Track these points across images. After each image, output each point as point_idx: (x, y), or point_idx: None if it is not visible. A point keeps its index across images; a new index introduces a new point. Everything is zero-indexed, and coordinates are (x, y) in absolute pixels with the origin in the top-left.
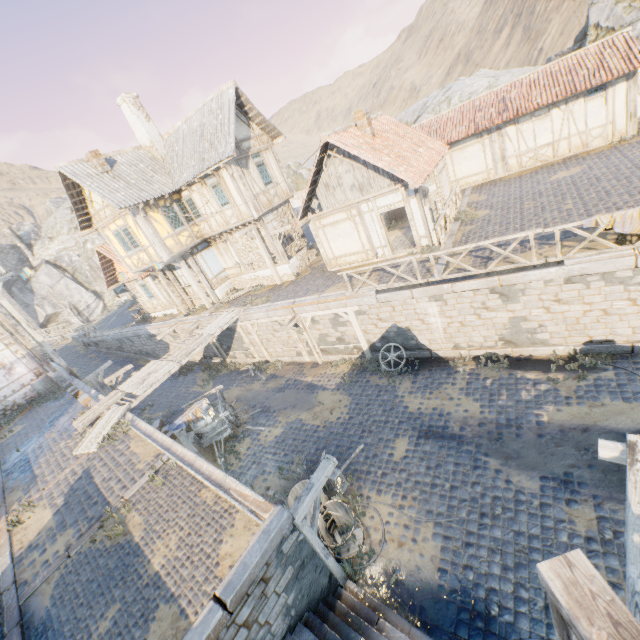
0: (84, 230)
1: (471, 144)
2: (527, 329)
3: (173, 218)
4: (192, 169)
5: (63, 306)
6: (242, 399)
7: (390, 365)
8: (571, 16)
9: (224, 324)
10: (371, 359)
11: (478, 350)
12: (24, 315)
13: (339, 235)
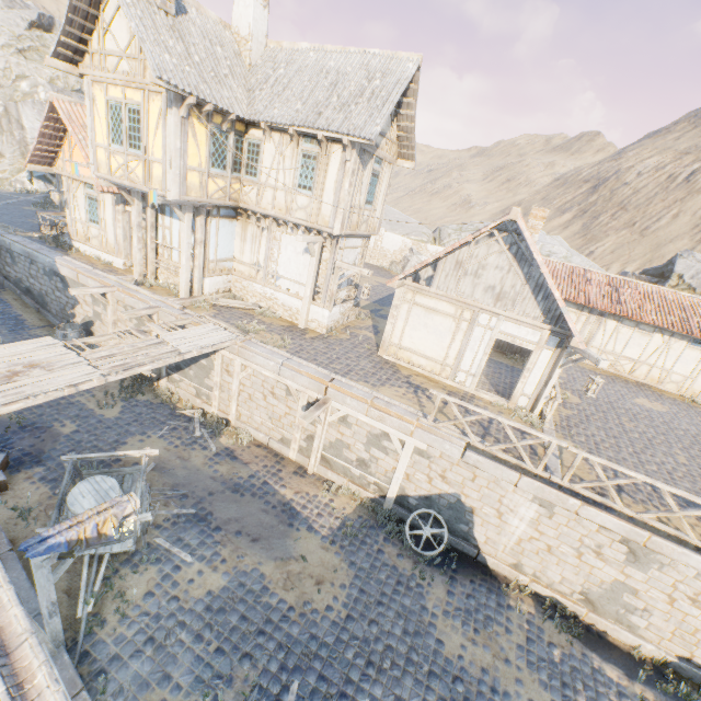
0: (58, 59)
1: (568, 310)
2: (626, 603)
3: (219, 150)
4: (294, 112)
5: None
6: (165, 470)
7: (415, 538)
8: (625, 244)
9: (207, 345)
10: (389, 512)
11: (544, 588)
12: None
13: (426, 326)
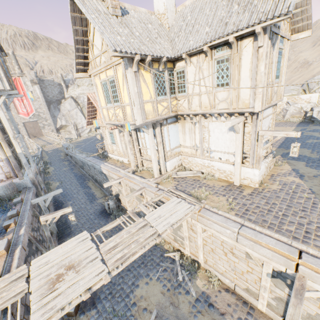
0: (79, 72)
1: None
2: None
3: (160, 84)
4: (204, 35)
5: (70, 123)
6: (164, 319)
7: None
8: None
9: (175, 220)
10: None
11: None
12: (50, 121)
13: None
